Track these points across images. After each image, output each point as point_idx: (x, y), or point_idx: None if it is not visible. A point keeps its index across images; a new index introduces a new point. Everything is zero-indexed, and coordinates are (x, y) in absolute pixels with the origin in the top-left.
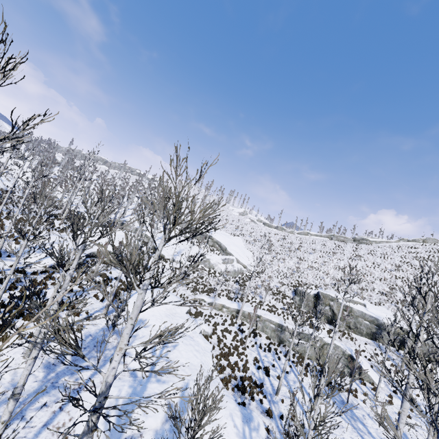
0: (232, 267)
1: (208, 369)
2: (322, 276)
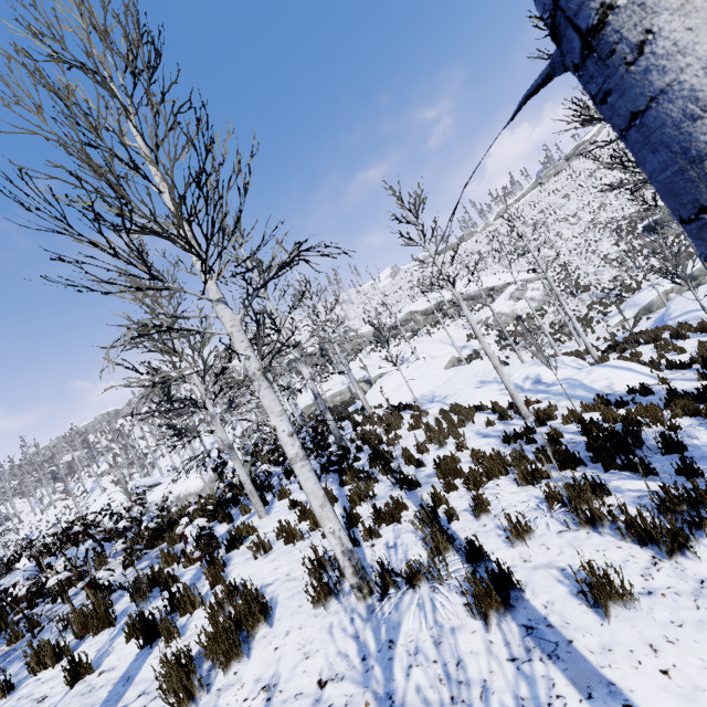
0: (537, 291)
1: None
2: (626, 202)
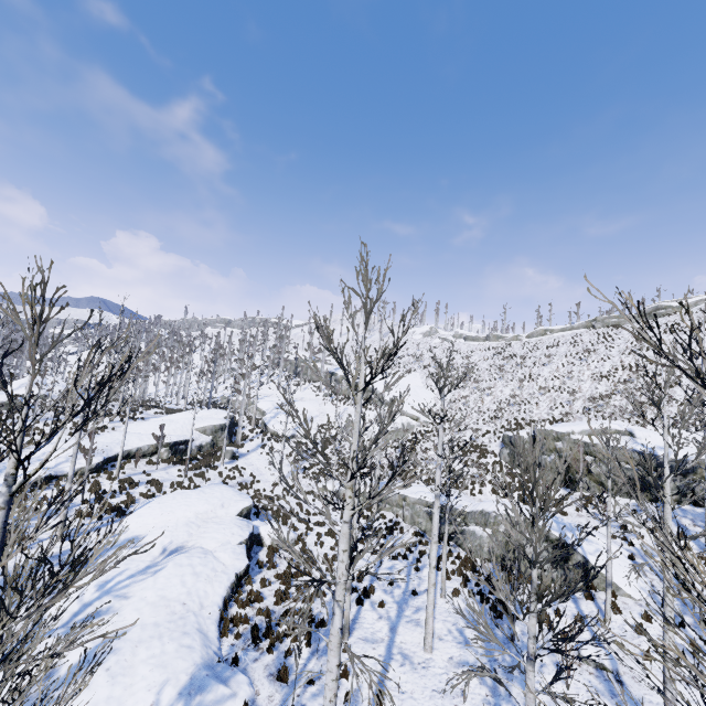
0: (391, 425)
1: (197, 603)
2: (567, 400)
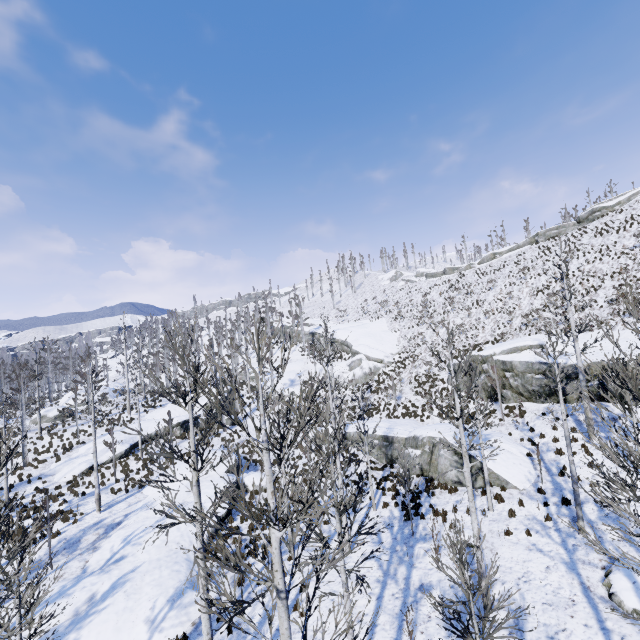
0: (360, 371)
1: (187, 541)
2: (509, 319)
